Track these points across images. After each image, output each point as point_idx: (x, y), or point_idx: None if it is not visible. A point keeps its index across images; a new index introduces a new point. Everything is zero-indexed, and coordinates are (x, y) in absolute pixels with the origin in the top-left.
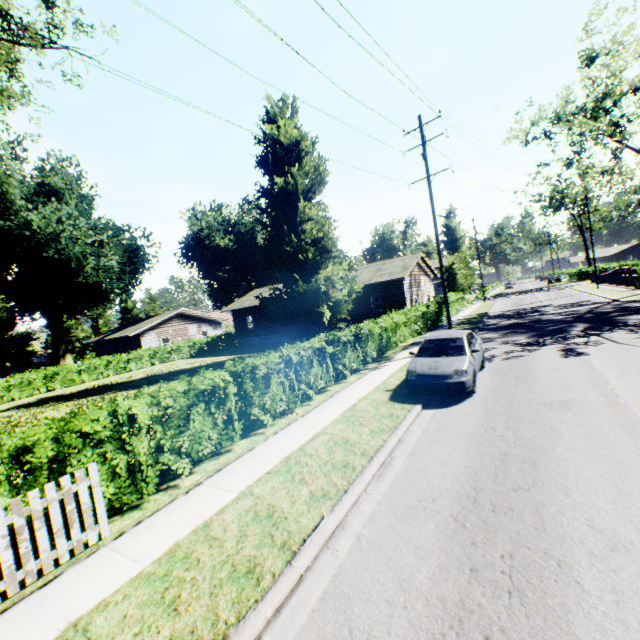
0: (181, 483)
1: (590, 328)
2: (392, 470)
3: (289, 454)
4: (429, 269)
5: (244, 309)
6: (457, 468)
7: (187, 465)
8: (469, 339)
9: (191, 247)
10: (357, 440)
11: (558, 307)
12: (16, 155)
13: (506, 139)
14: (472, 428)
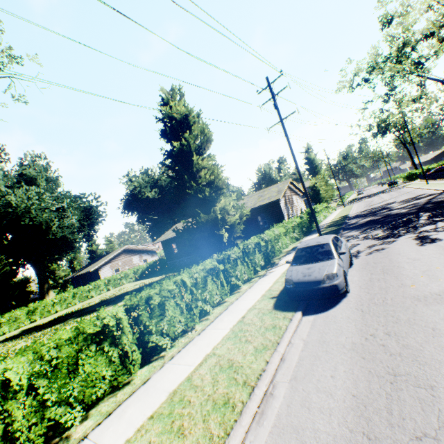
0: (73, 434)
1: (434, 216)
2: (274, 405)
3: (176, 387)
4: (298, 190)
5: (169, 239)
6: (343, 399)
7: (77, 414)
8: (335, 243)
9: (129, 201)
10: (241, 363)
11: (401, 202)
12: (2, 158)
13: (337, 89)
14: (352, 336)
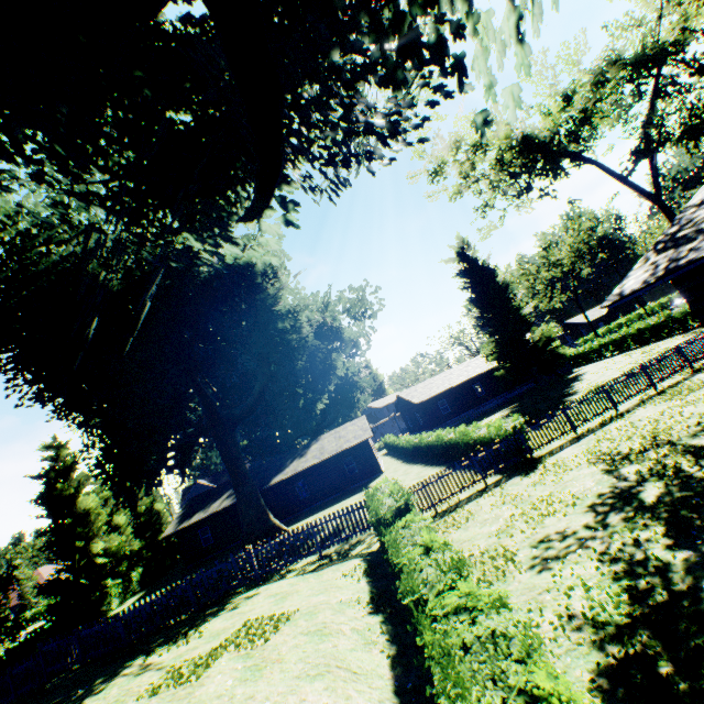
0: None
1: None
2: None
3: None
4: None
5: (434, 396)
6: None
7: None
8: None
9: None
10: None
11: None
12: None
13: None
14: None
